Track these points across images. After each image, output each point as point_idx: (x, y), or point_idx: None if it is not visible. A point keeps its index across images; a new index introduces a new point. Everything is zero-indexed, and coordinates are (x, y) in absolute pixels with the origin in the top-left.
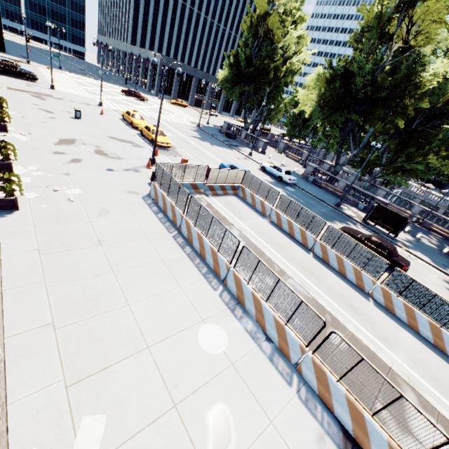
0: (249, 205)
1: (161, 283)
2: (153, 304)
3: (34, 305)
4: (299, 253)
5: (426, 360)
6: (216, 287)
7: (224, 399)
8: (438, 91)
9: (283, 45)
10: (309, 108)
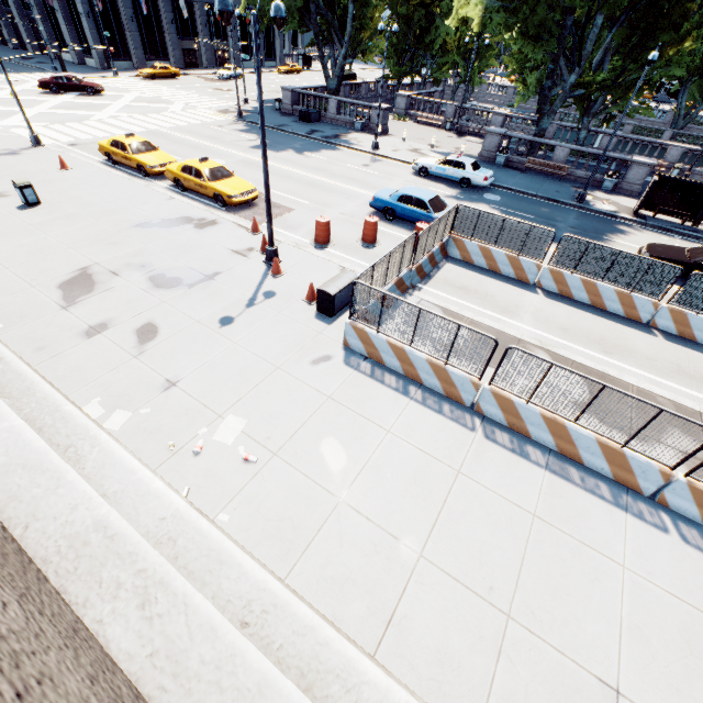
0: (486, 272)
1: (594, 581)
2: (644, 654)
3: None
4: (646, 343)
5: None
6: (659, 522)
7: None
8: None
9: None
10: (475, 7)
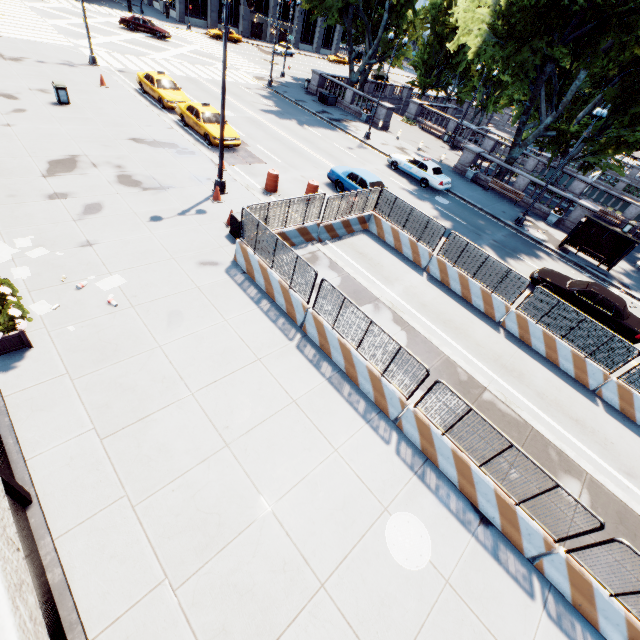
0: (391, 249)
1: (306, 449)
2: (307, 497)
3: (126, 550)
4: (485, 334)
5: None
6: (387, 436)
7: None
8: None
9: None
10: (474, 38)
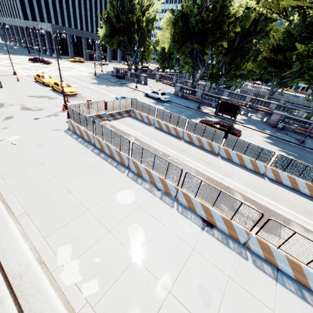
0: (139, 120)
1: (89, 177)
2: (86, 189)
3: (10, 206)
4: (175, 142)
5: (249, 179)
6: (124, 171)
7: (136, 222)
8: (245, 17)
9: (139, 1)
10: (166, 45)
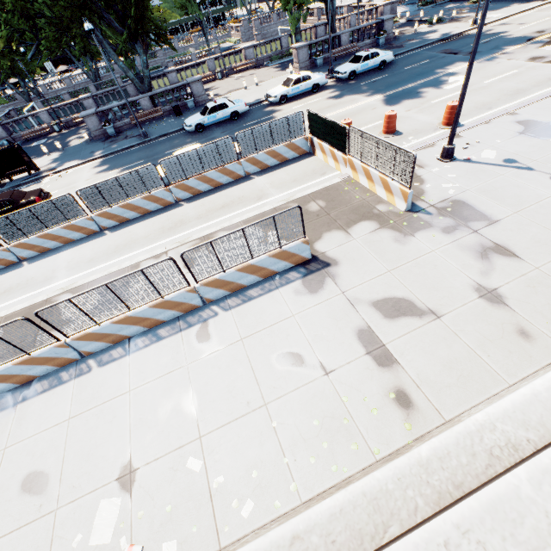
0: None
1: None
2: None
3: None
4: None
5: (83, 255)
6: None
7: None
8: None
9: None
10: None
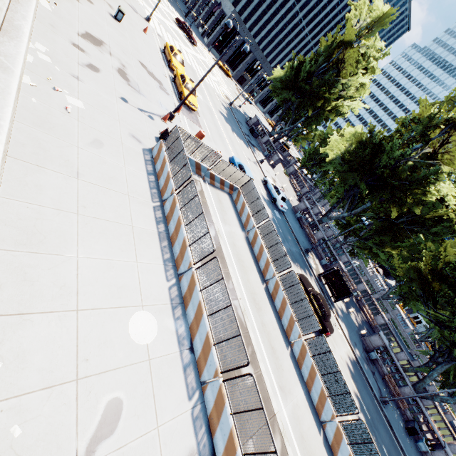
0: (236, 211)
1: (121, 249)
2: (103, 268)
3: None
4: (255, 280)
5: (304, 418)
6: (170, 278)
7: (126, 391)
8: (432, 205)
9: (345, 84)
10: (333, 154)
